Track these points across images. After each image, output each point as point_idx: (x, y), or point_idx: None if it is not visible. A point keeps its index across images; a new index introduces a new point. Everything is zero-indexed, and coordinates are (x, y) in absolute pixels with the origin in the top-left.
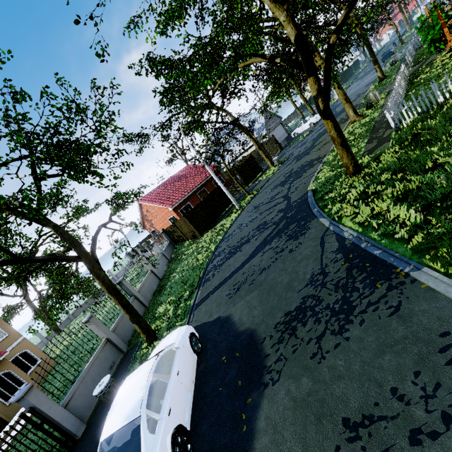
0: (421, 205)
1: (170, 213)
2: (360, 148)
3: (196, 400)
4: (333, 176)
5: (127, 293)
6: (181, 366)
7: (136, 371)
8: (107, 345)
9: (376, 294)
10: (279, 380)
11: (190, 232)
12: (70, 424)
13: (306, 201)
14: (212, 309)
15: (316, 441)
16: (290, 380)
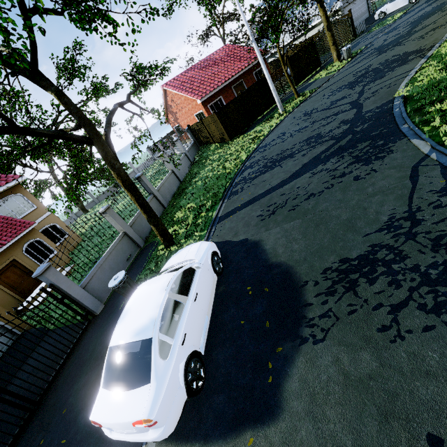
0: None
1: (198, 107)
2: None
3: (212, 323)
4: None
5: (146, 190)
6: (200, 287)
7: (150, 283)
8: (124, 239)
9: None
10: (324, 341)
11: (218, 133)
12: (89, 303)
13: (390, 112)
14: (238, 228)
15: (377, 443)
16: (341, 347)
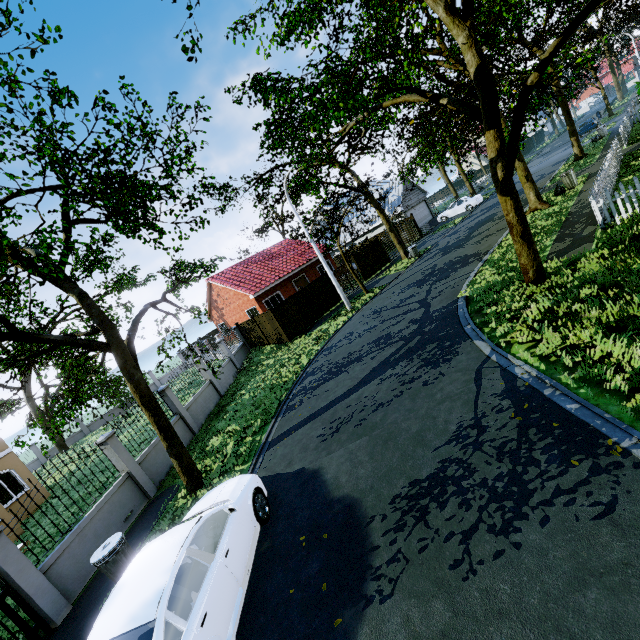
0: None
1: (250, 303)
2: (544, 247)
3: (249, 601)
4: (500, 281)
5: (170, 409)
6: (234, 540)
7: (162, 538)
8: (127, 484)
9: (570, 477)
10: (392, 596)
11: (275, 333)
12: (47, 602)
13: (455, 313)
14: (293, 454)
15: None
16: (412, 600)
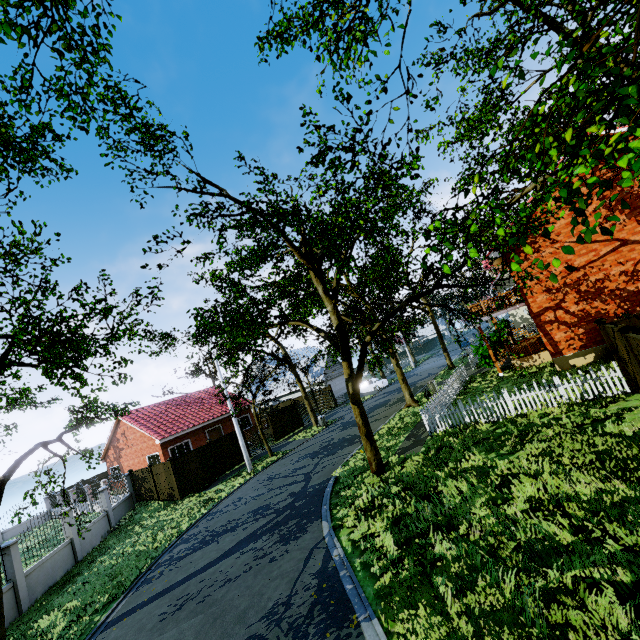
0: (404, 535)
1: (155, 448)
2: (398, 442)
3: None
4: (361, 467)
5: (5, 572)
6: None
7: None
8: None
9: None
10: None
11: (168, 487)
12: None
13: (323, 491)
14: (126, 636)
15: None
16: None
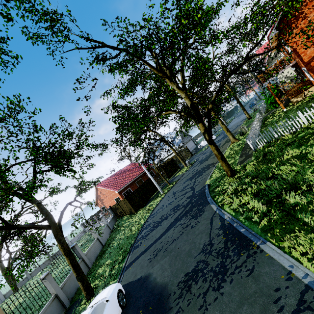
0: (265, 200)
1: (116, 195)
2: (236, 160)
3: None
4: (220, 176)
5: (77, 256)
6: None
7: None
8: (55, 301)
9: (240, 260)
10: None
11: (128, 209)
12: None
13: (204, 192)
14: (137, 270)
15: None
16: None
